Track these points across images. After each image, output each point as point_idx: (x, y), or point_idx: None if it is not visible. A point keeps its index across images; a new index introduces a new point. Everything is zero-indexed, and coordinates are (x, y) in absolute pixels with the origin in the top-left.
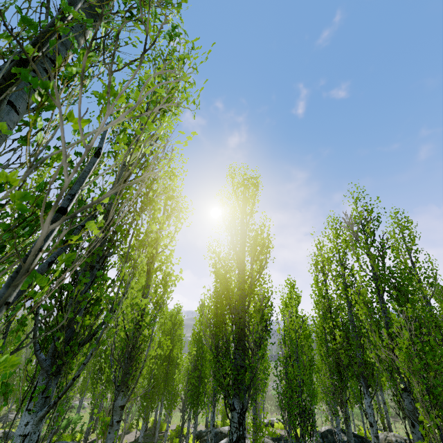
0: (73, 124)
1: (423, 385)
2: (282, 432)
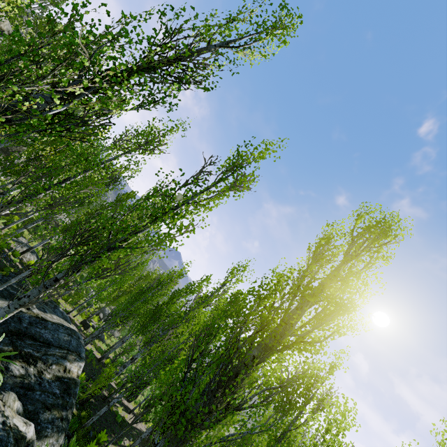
0: None
1: None
2: None
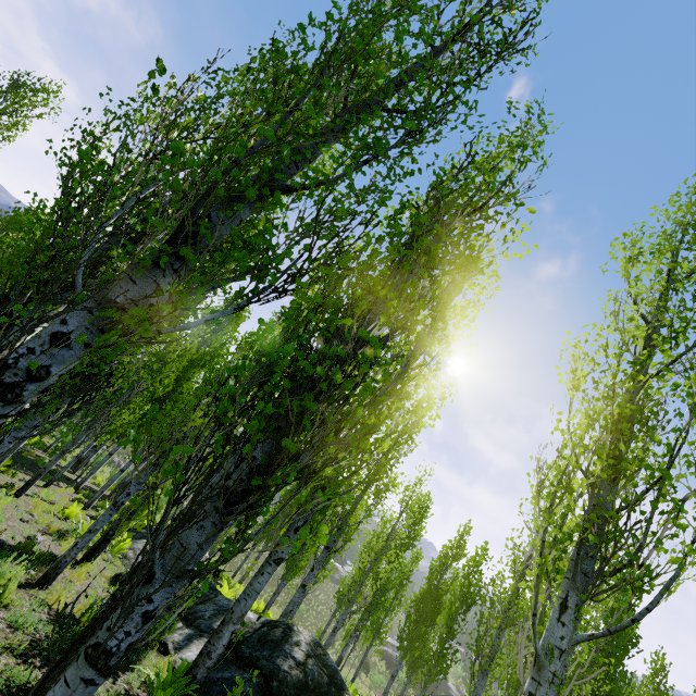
0: None
1: None
2: None
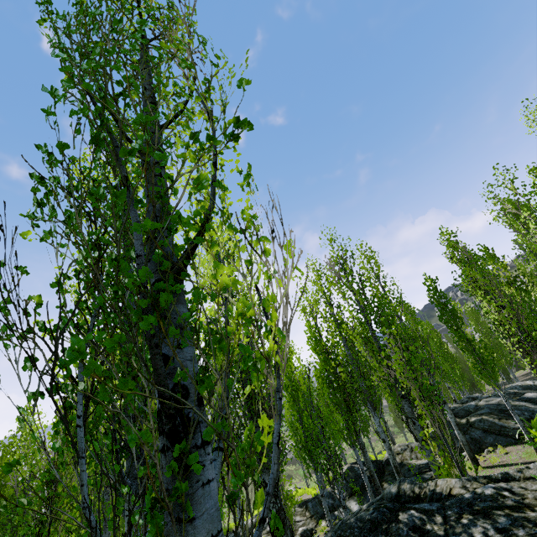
0: (280, 285)
1: (416, 385)
2: (303, 498)
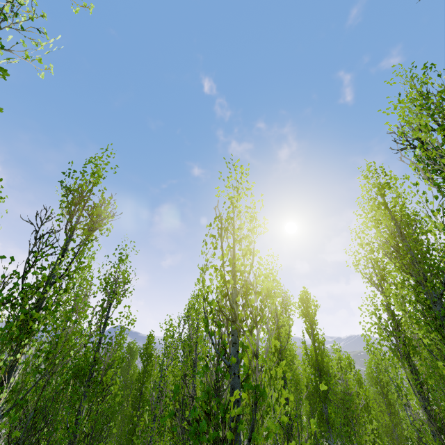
0: None
1: None
2: None
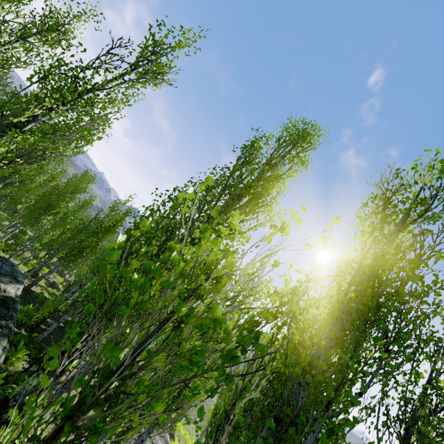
0: None
1: None
2: None
